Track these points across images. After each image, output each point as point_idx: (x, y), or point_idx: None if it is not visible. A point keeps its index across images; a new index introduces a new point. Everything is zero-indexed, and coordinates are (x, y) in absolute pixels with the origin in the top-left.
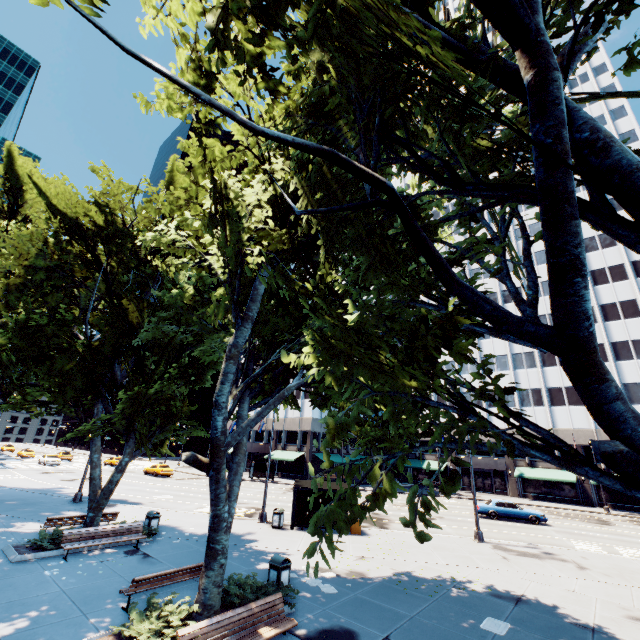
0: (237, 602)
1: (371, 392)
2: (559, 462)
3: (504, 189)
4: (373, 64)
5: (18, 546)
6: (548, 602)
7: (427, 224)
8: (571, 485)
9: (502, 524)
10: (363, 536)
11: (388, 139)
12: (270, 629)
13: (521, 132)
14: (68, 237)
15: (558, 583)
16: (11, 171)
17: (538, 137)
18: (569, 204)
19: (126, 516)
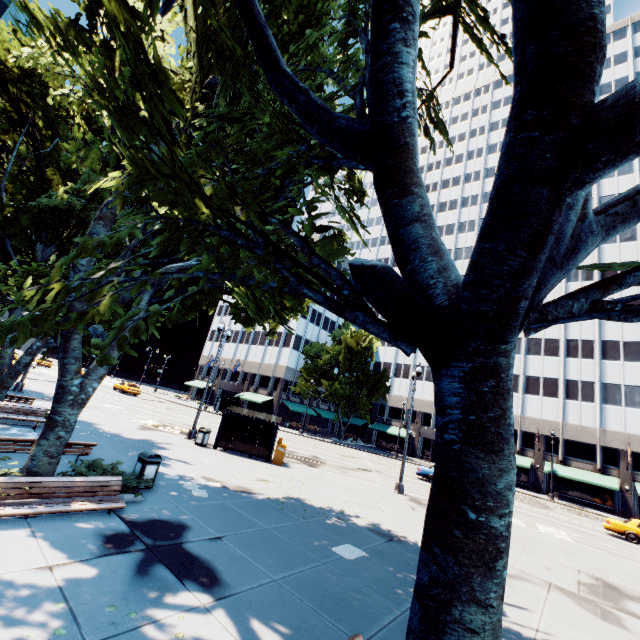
0: None
1: (157, 215)
2: (327, 303)
3: None
4: None
5: None
6: None
7: (277, 4)
8: (525, 471)
9: None
10: (283, 467)
11: None
12: (86, 503)
13: None
14: None
15: None
16: None
17: None
18: None
19: None
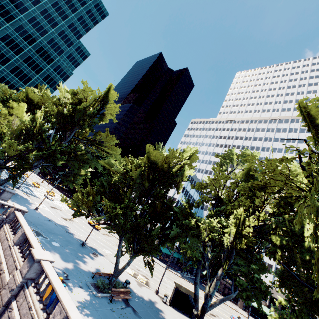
0: None
1: None
2: None
3: None
4: None
5: (91, 284)
6: None
7: None
8: None
9: None
10: None
11: None
12: None
13: None
14: (147, 169)
15: None
16: (106, 94)
17: None
18: None
19: (107, 268)
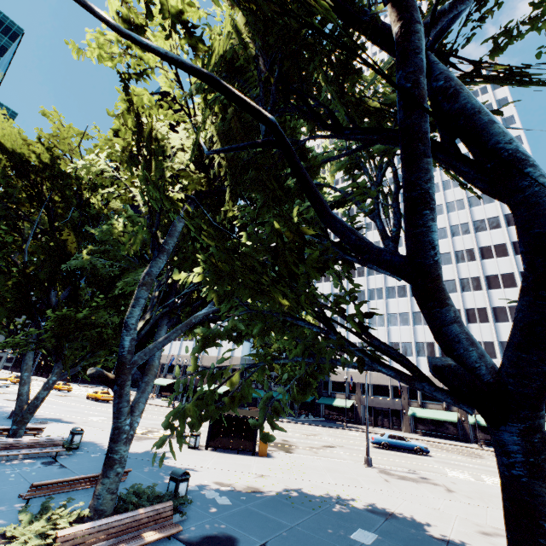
0: (131, 509)
1: (247, 311)
2: (401, 377)
3: (374, 133)
4: (279, 24)
5: None
6: (415, 518)
7: (312, 165)
8: (453, 424)
9: (392, 453)
10: (268, 458)
11: (287, 91)
12: (154, 533)
13: (383, 73)
14: (15, 172)
15: (427, 502)
16: None
17: (400, 82)
18: (422, 143)
19: (55, 432)
